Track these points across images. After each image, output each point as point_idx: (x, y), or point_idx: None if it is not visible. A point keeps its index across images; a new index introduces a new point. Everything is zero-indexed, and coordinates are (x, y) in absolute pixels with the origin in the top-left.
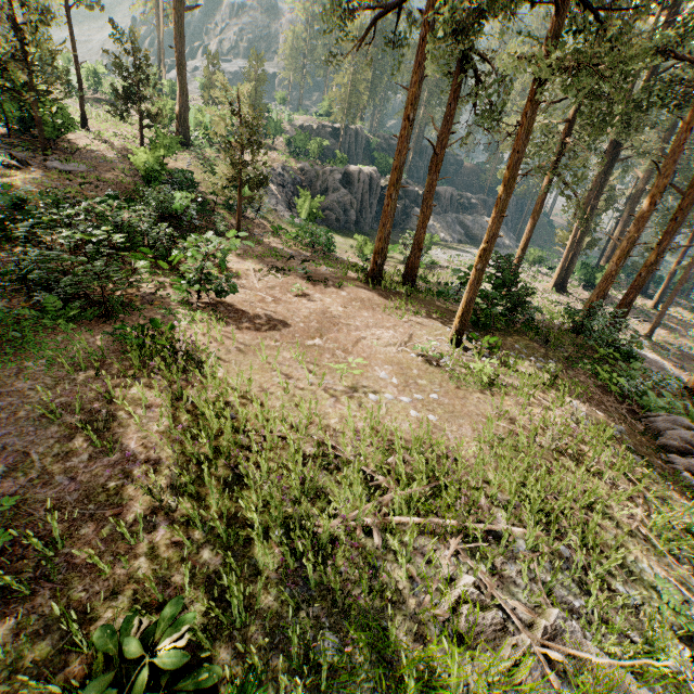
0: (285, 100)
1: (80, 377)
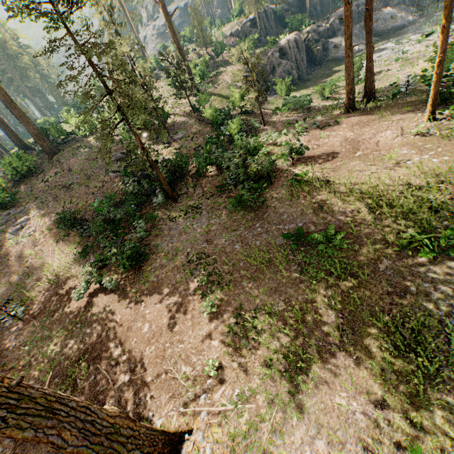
0: (211, 23)
1: (294, 202)
